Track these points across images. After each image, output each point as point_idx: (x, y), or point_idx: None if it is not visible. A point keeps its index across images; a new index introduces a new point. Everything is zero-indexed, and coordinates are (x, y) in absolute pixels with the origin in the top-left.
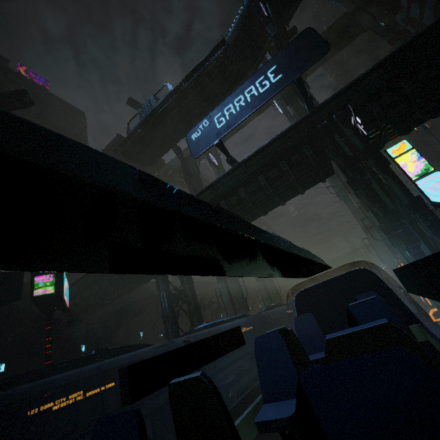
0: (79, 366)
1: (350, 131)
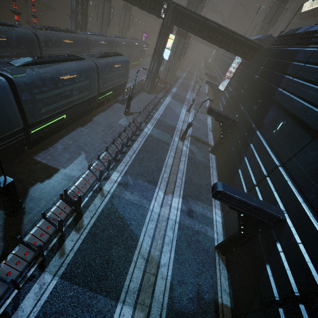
0: (64, 32)
1: (171, 16)
